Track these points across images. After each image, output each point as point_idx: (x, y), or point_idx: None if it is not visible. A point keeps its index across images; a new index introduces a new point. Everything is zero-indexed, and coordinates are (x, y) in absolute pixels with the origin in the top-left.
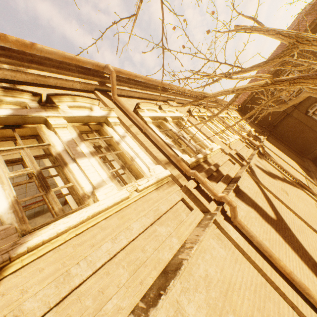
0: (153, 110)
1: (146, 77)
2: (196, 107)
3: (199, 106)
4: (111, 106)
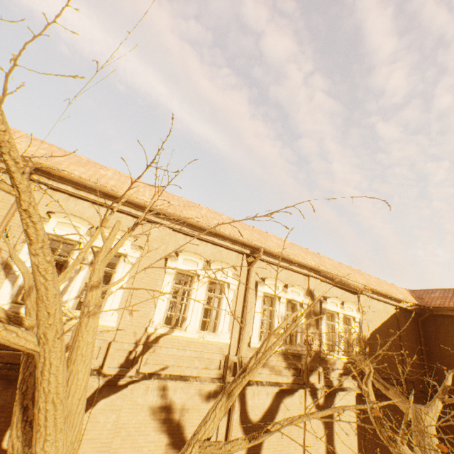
0: (78, 227)
1: (105, 188)
2: (235, 254)
3: (243, 256)
4: (6, 200)
